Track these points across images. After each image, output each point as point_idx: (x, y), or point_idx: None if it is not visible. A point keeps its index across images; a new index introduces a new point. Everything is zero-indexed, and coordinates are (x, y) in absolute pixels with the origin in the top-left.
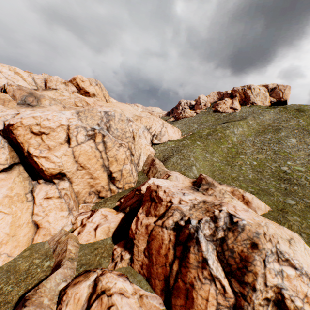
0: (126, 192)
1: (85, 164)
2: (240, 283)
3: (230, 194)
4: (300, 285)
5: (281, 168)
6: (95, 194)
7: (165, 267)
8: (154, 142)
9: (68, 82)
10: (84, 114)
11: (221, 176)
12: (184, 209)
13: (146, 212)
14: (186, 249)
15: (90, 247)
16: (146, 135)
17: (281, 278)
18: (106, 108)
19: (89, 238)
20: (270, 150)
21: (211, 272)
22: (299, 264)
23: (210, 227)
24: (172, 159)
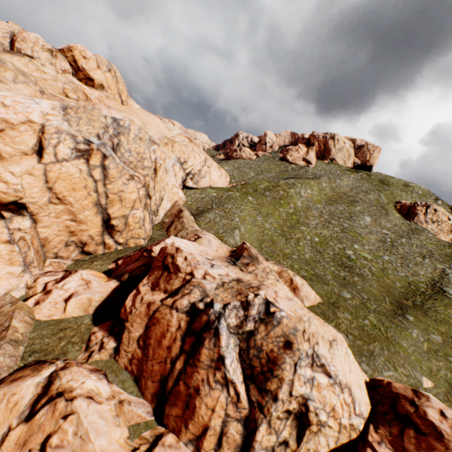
0: (130, 250)
1: (64, 196)
2: (260, 390)
3: (277, 275)
4: (330, 396)
5: (346, 252)
6: (76, 246)
7: (165, 364)
8: (187, 185)
9: (56, 51)
10: (75, 112)
11: (271, 249)
12: (208, 286)
13: (153, 284)
14: (199, 341)
15: (53, 327)
16: (176, 172)
17: (310, 387)
18: (117, 112)
19: (53, 312)
20: (338, 227)
21: (226, 374)
22: (334, 371)
23: (238, 316)
24: (208, 214)
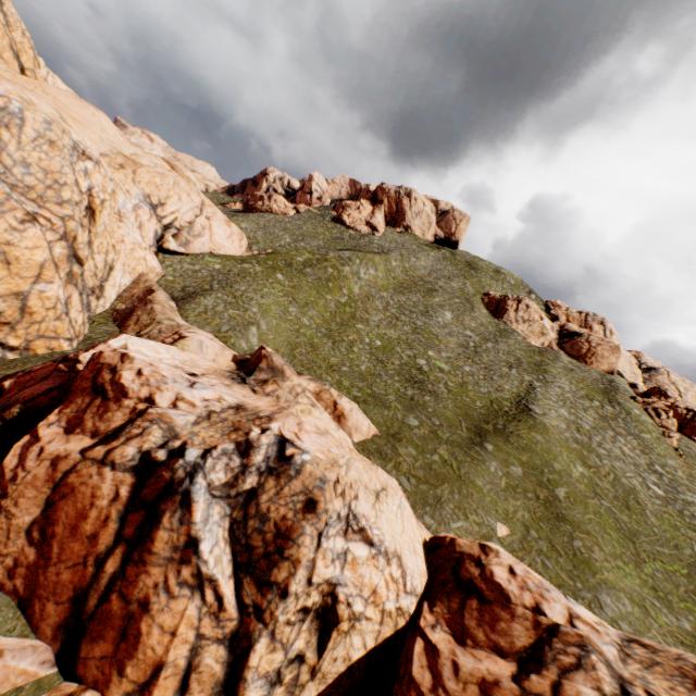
0: (36, 361)
1: None
2: (261, 584)
3: (314, 398)
4: (371, 573)
5: (417, 361)
6: None
7: (83, 568)
8: (167, 246)
9: None
10: None
11: (309, 358)
12: (180, 420)
13: (70, 422)
14: (154, 519)
15: None
16: (143, 220)
17: (341, 565)
18: None
19: None
20: (410, 325)
21: (201, 569)
22: (379, 536)
23: (230, 467)
24: (204, 299)
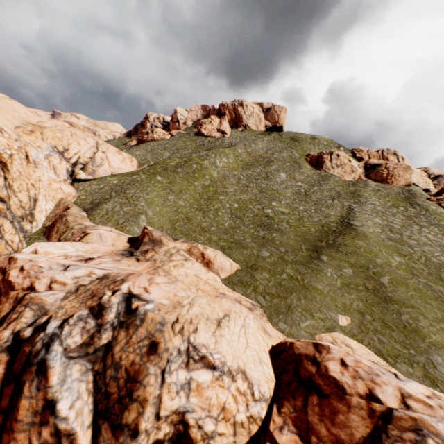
0: None
1: None
2: (115, 428)
3: (187, 254)
4: (217, 393)
5: (265, 211)
6: None
7: None
8: (78, 177)
9: None
10: None
11: (187, 227)
12: (50, 299)
13: None
14: (19, 390)
15: None
16: (55, 164)
17: (186, 394)
18: None
19: None
20: (257, 188)
21: (58, 427)
22: (221, 359)
23: (86, 329)
24: (105, 205)
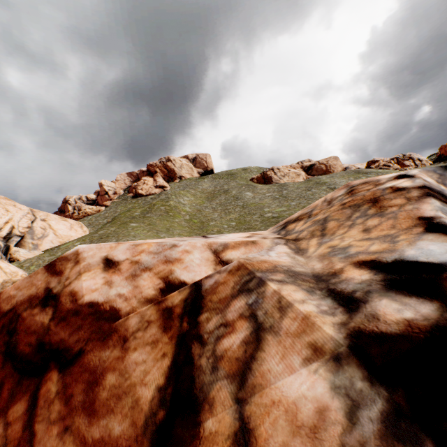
0: None
1: None
2: None
3: None
4: None
5: (266, 216)
6: None
7: None
8: (17, 255)
9: None
10: None
11: None
12: (279, 258)
13: None
14: None
15: None
16: None
17: None
18: None
19: None
20: (237, 207)
21: None
22: None
23: None
24: None
